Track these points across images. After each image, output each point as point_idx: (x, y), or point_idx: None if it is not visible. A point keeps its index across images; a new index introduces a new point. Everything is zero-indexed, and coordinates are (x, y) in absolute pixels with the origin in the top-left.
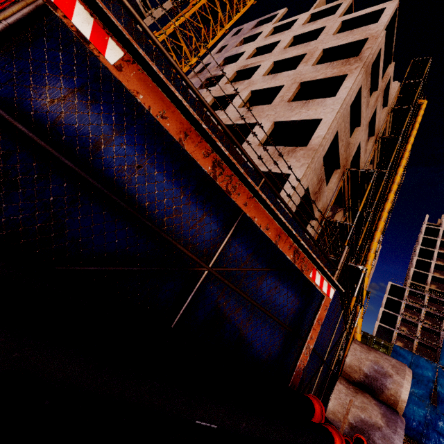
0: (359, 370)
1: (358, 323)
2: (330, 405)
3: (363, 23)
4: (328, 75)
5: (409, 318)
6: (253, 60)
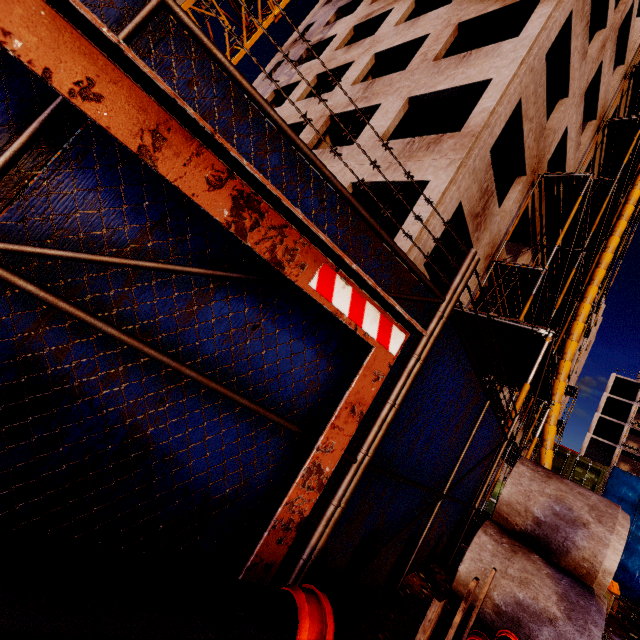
0: (525, 511)
1: (549, 433)
2: (462, 570)
3: None
4: (509, 2)
5: None
6: (381, 2)
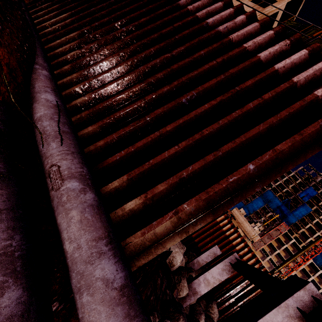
0: None
1: None
2: None
3: None
4: (246, 10)
5: None
6: None
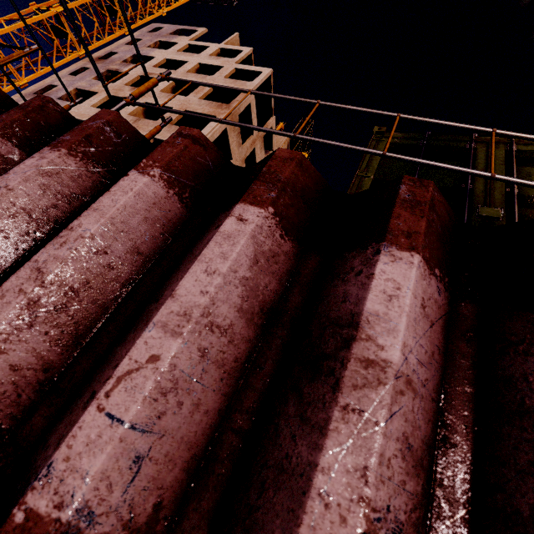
0: None
1: None
2: None
3: (251, 77)
4: (205, 112)
5: None
6: (159, 70)
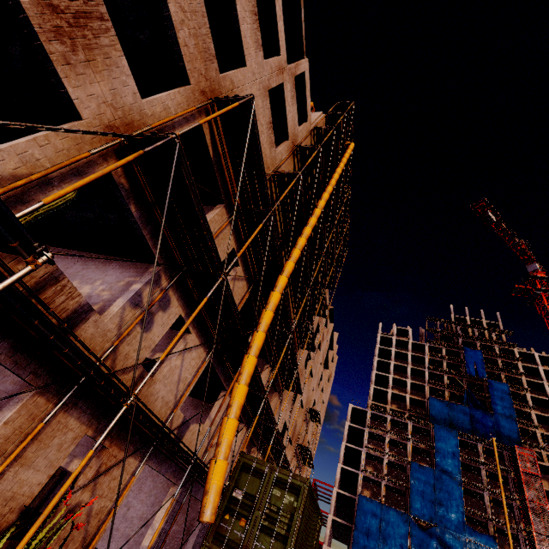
0: None
1: (225, 432)
2: None
3: None
4: None
5: (374, 451)
6: None
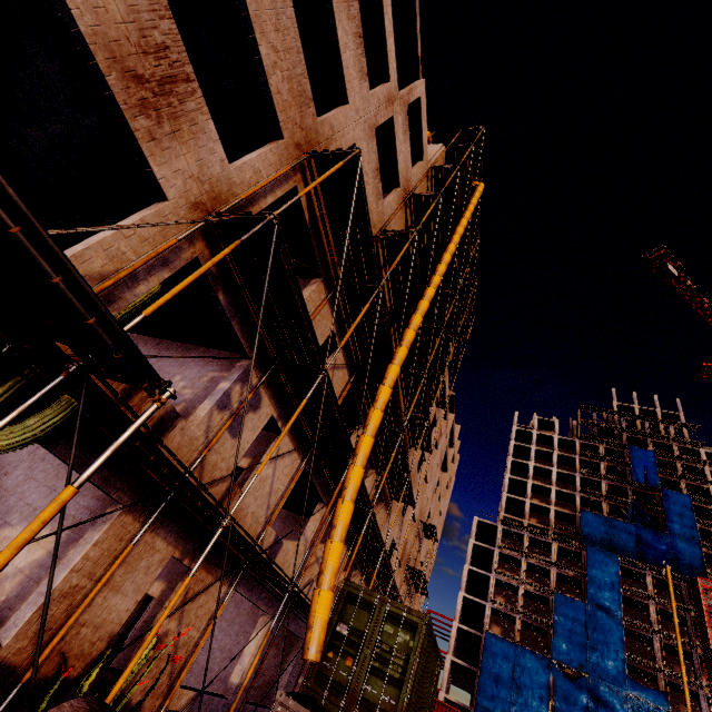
0: None
1: (329, 557)
2: None
3: None
4: None
5: (507, 578)
6: None
